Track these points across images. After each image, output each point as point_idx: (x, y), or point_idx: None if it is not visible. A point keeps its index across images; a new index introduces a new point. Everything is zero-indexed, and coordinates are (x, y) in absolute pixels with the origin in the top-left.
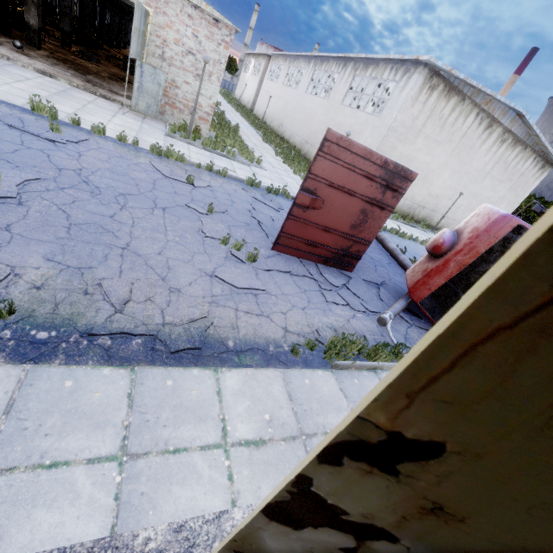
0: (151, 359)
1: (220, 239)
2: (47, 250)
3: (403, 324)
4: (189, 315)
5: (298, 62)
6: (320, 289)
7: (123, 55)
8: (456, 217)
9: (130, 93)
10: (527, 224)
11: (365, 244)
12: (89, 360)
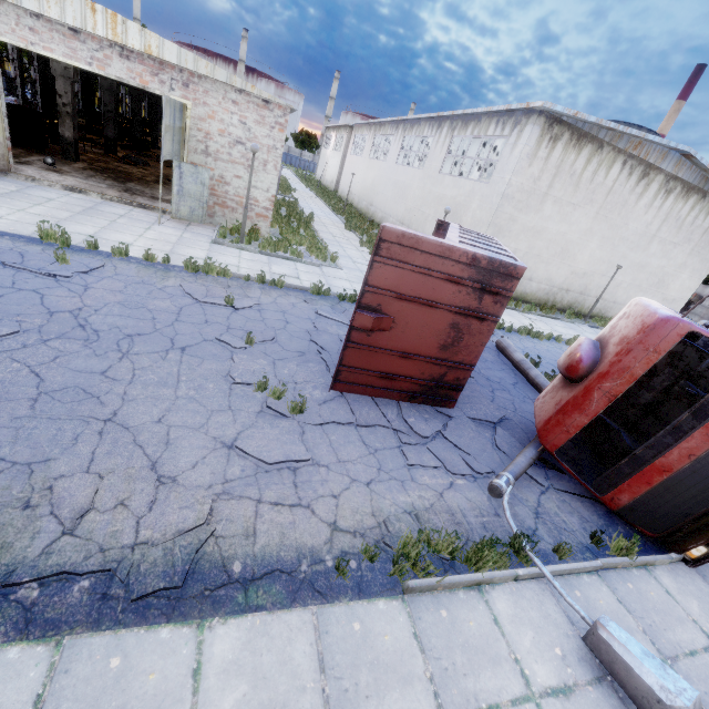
0: (96, 616)
1: (254, 385)
2: None
3: (534, 488)
4: (178, 524)
5: (384, 130)
6: (400, 443)
7: None
8: (617, 298)
9: None
10: (704, 329)
11: (465, 368)
12: None
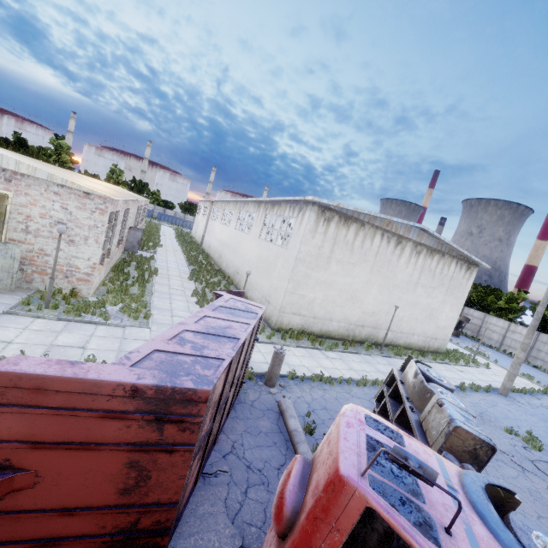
0: None
1: None
2: None
3: None
4: None
5: (229, 205)
6: None
7: None
8: (403, 329)
9: None
10: (382, 506)
11: (165, 508)
12: None
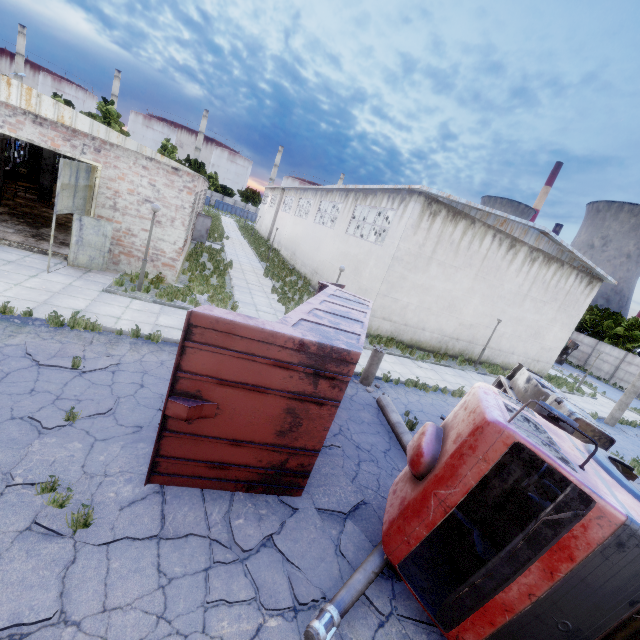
0: None
1: (36, 488)
2: None
3: (371, 617)
4: None
5: (307, 194)
6: (210, 562)
7: None
8: (502, 346)
9: None
10: (529, 441)
11: (309, 454)
12: None
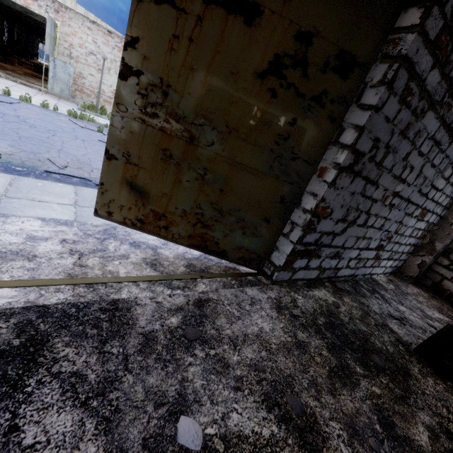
0: (85, 185)
1: None
2: (9, 143)
3: None
4: None
5: None
6: None
7: (32, 63)
8: None
9: (44, 85)
10: None
11: None
12: (49, 180)
